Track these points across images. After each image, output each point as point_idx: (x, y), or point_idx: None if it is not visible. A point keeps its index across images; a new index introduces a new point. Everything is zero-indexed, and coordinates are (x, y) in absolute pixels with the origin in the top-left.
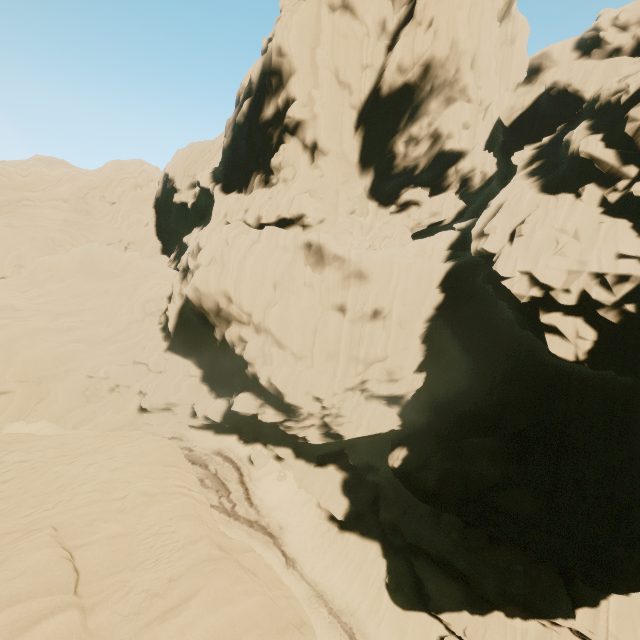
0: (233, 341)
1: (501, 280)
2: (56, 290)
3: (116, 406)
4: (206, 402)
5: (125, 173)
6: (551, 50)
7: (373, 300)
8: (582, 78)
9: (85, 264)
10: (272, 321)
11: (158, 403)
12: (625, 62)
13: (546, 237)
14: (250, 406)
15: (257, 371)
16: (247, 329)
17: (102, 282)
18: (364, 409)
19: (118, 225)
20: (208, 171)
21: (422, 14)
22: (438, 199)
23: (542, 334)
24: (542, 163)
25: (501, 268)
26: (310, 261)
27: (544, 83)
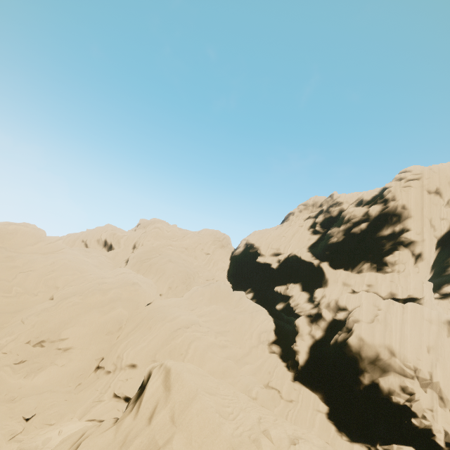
0: (390, 389)
1: None
2: (208, 312)
3: None
4: (344, 444)
5: (214, 237)
6: None
7: None
8: None
9: (216, 295)
10: (440, 380)
11: None
12: None
13: None
14: None
15: (428, 426)
16: (411, 382)
17: (228, 310)
18: None
19: (210, 268)
20: (304, 251)
21: None
22: None
23: None
24: None
25: None
26: None
27: None
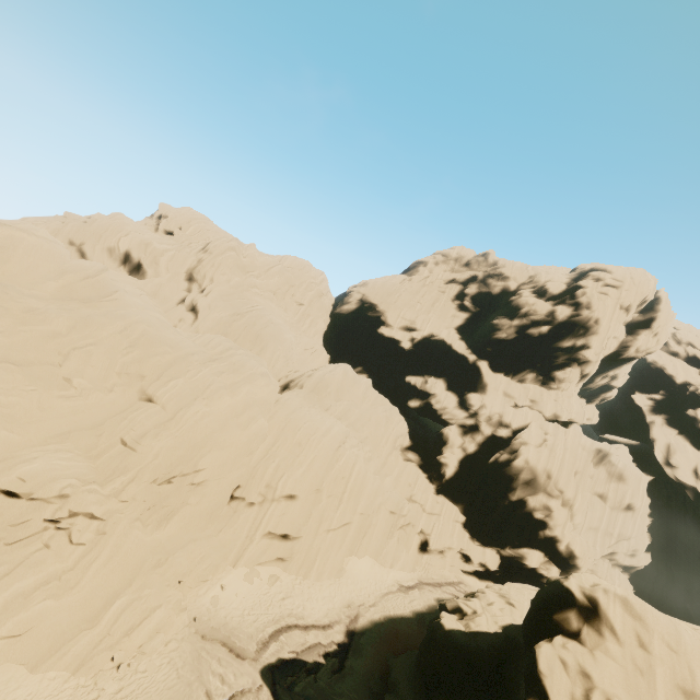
0: (536, 507)
1: None
2: (343, 412)
3: (405, 544)
4: (478, 550)
5: (309, 276)
6: None
7: (630, 497)
8: (674, 369)
9: (342, 384)
10: (579, 501)
11: (444, 546)
12: (691, 369)
13: None
14: (539, 562)
15: (559, 536)
16: (556, 502)
17: (359, 407)
18: (613, 574)
19: (305, 328)
20: (456, 337)
21: (656, 329)
22: (589, 409)
23: None
24: (668, 418)
25: None
26: (594, 460)
27: None
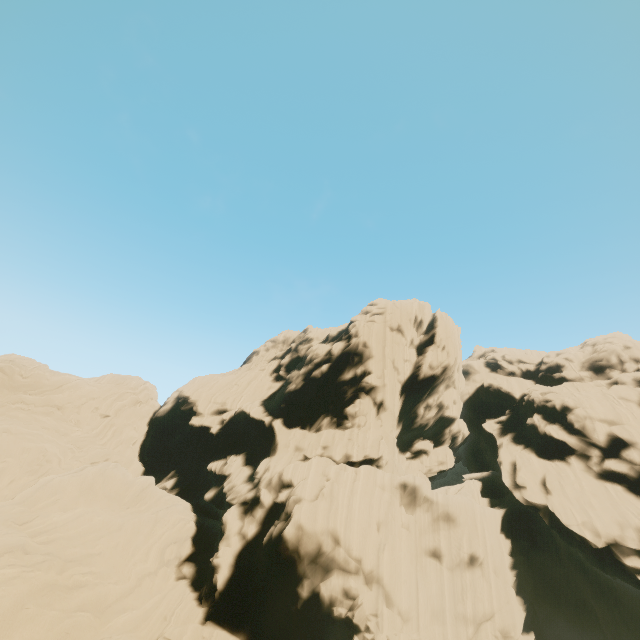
0: (332, 598)
1: (570, 527)
2: (62, 523)
3: None
4: None
5: (126, 387)
6: (472, 364)
7: (467, 544)
8: (508, 386)
9: (94, 487)
10: (386, 568)
11: None
12: (526, 381)
13: (575, 492)
14: None
15: None
16: (355, 579)
17: (112, 513)
18: None
19: (105, 440)
20: (256, 404)
21: (440, 343)
22: (440, 450)
23: (634, 576)
24: (515, 435)
25: (566, 516)
26: (404, 501)
27: (476, 381)
